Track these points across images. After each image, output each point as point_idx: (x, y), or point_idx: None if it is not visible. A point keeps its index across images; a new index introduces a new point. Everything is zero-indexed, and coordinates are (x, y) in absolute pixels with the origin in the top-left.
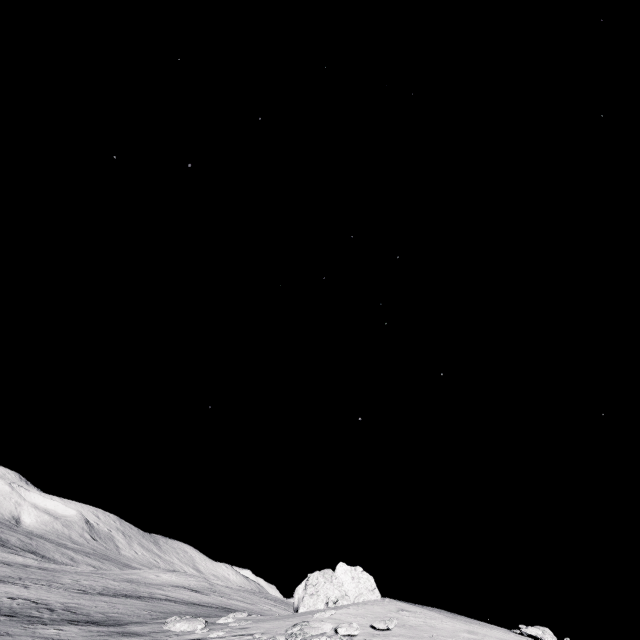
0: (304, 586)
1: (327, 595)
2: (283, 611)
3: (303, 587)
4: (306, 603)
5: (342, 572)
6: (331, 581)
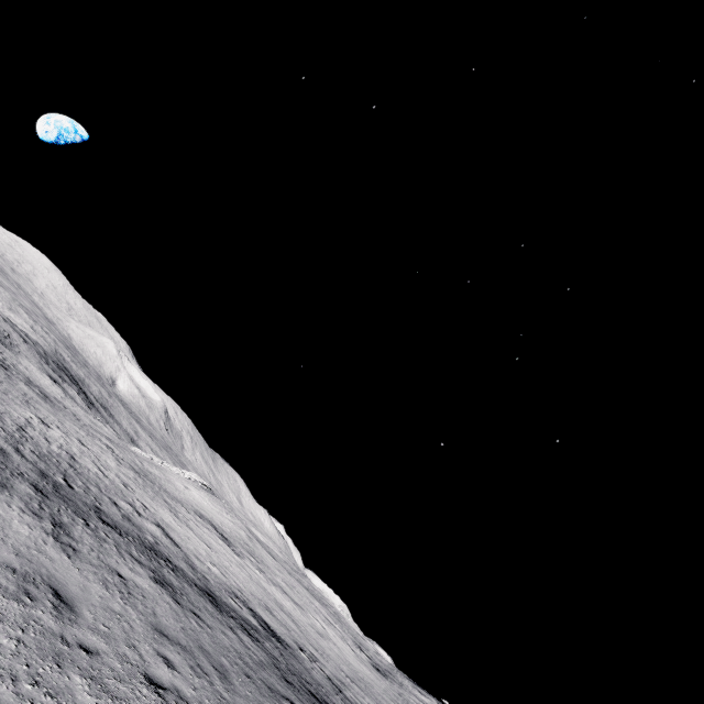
0: None
1: None
2: (341, 642)
3: None
4: None
5: None
6: None
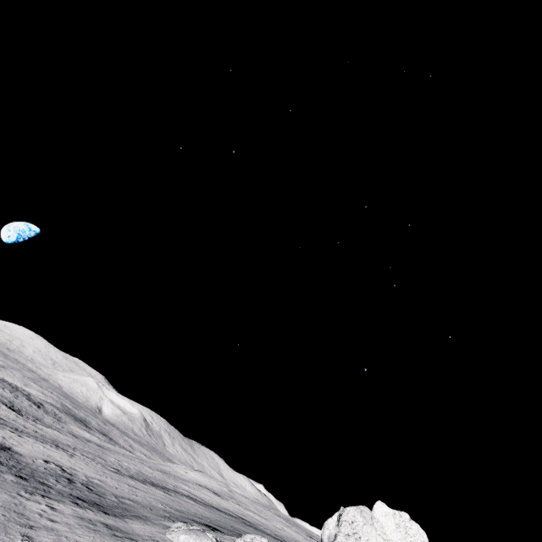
0: (336, 521)
1: (368, 541)
2: (295, 534)
3: (334, 522)
4: None
5: (382, 514)
6: (371, 523)
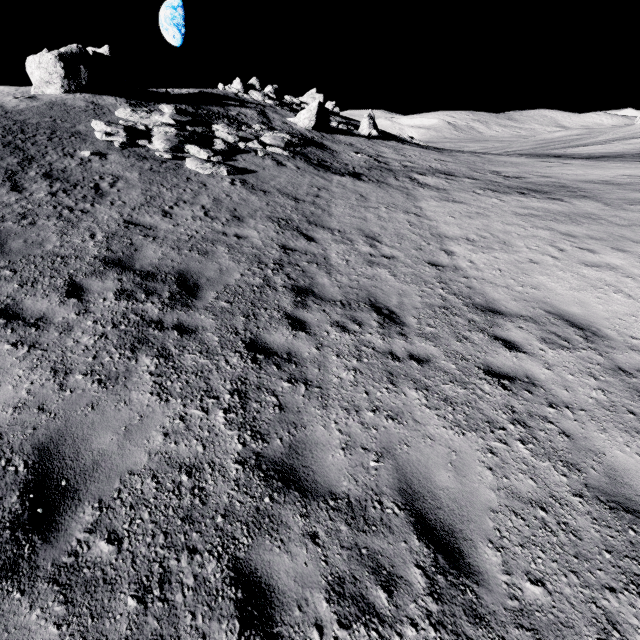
0: (639, 117)
1: None
2: None
3: (638, 118)
4: (639, 122)
5: None
6: None
